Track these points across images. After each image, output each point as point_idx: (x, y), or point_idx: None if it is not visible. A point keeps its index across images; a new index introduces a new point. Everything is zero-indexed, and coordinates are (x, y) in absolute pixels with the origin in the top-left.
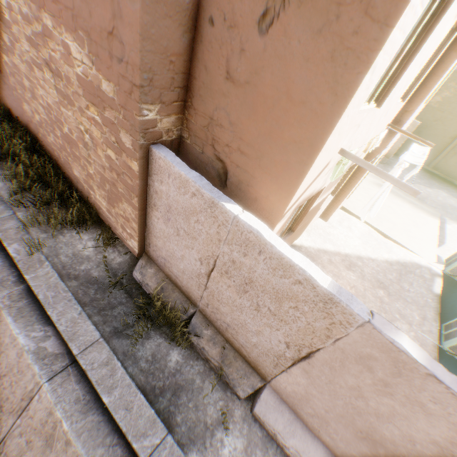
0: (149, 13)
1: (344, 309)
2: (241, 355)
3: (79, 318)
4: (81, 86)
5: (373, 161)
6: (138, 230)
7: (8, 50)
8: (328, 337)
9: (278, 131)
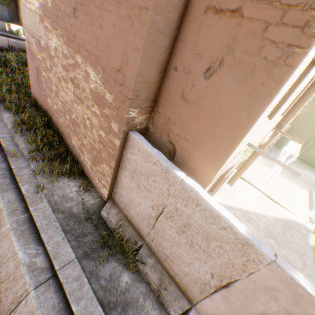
0: (143, 63)
1: (256, 250)
2: (174, 281)
3: (62, 242)
4: (91, 94)
5: (263, 149)
6: (110, 183)
7: (47, 69)
8: (244, 270)
9: (212, 130)
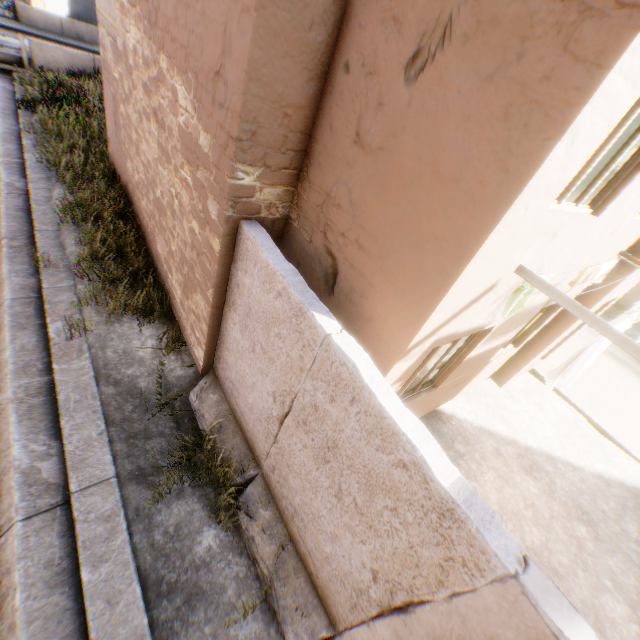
0: (263, 48)
1: (472, 537)
2: (307, 568)
3: (97, 440)
4: (180, 139)
5: (590, 306)
6: (207, 335)
7: (126, 99)
8: (441, 582)
9: (414, 220)
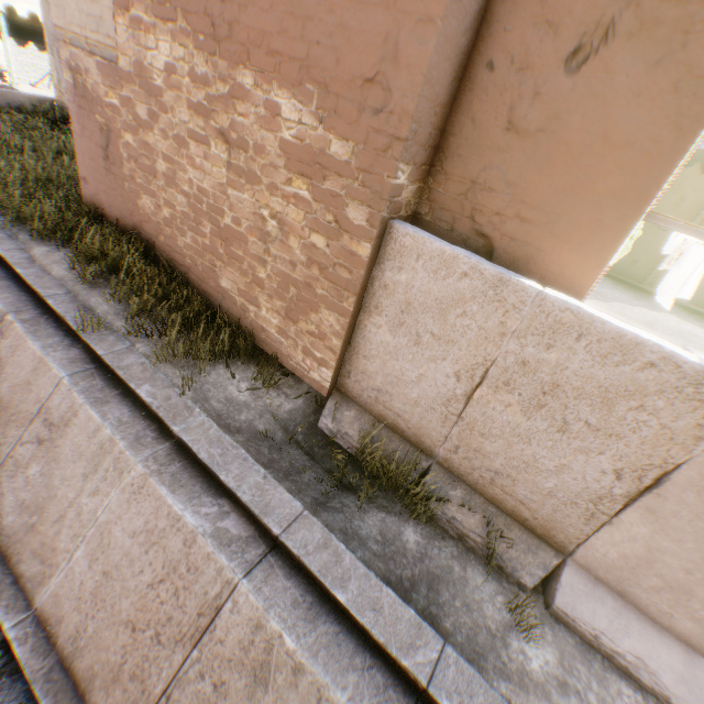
0: (438, 54)
1: None
2: (517, 520)
3: (266, 484)
4: (285, 155)
5: None
6: (340, 350)
7: (139, 125)
8: (698, 439)
9: (587, 184)
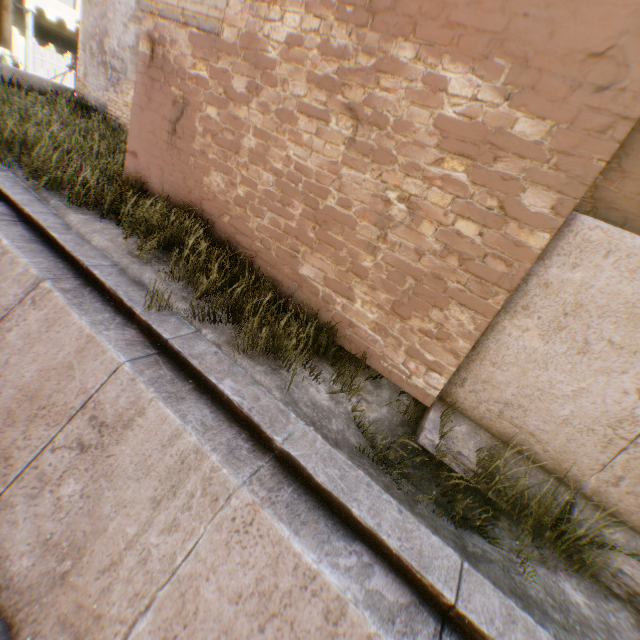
0: None
1: None
2: None
3: (405, 521)
4: (440, 133)
5: None
6: (466, 354)
7: (230, 99)
8: None
9: None
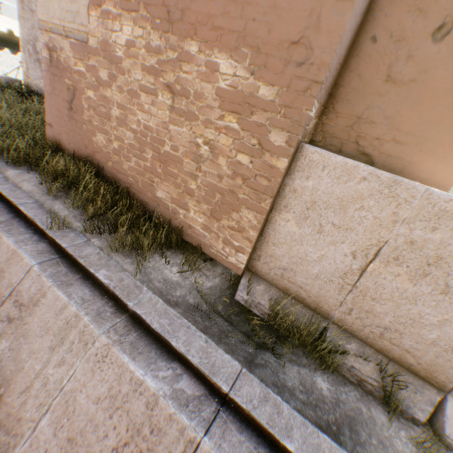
0: (349, 23)
1: None
2: (402, 365)
3: (208, 347)
4: (220, 98)
5: None
6: (255, 239)
7: (100, 84)
8: None
9: (448, 115)
